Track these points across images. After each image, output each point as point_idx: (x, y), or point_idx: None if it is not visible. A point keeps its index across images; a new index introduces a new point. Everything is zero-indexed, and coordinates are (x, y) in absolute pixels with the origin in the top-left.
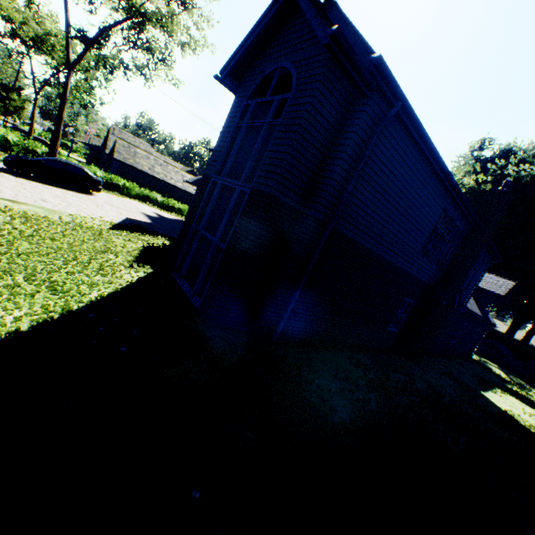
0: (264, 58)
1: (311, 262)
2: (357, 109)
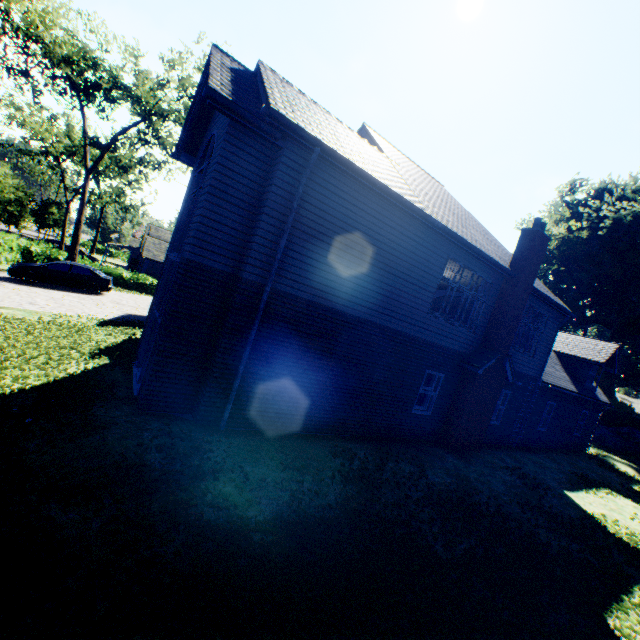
0: (208, 130)
1: (252, 329)
2: (276, 161)
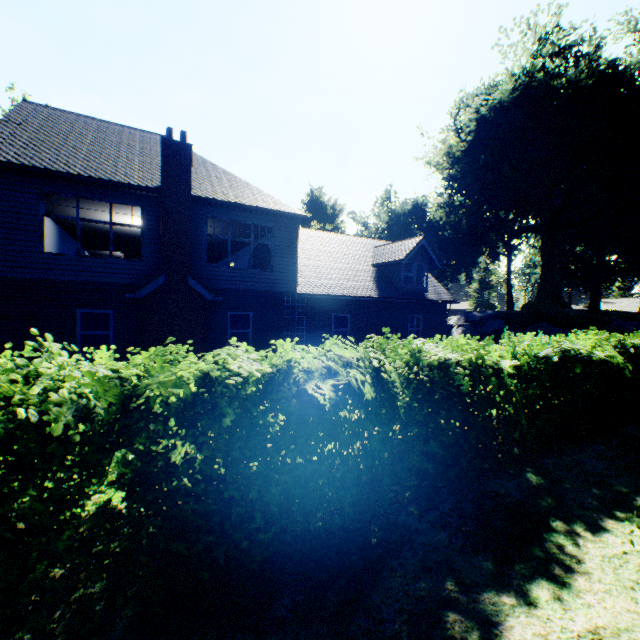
0: None
1: None
2: None
